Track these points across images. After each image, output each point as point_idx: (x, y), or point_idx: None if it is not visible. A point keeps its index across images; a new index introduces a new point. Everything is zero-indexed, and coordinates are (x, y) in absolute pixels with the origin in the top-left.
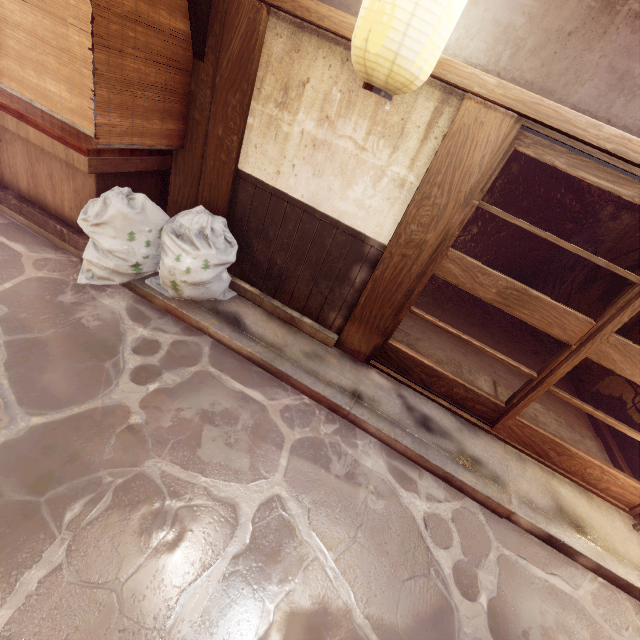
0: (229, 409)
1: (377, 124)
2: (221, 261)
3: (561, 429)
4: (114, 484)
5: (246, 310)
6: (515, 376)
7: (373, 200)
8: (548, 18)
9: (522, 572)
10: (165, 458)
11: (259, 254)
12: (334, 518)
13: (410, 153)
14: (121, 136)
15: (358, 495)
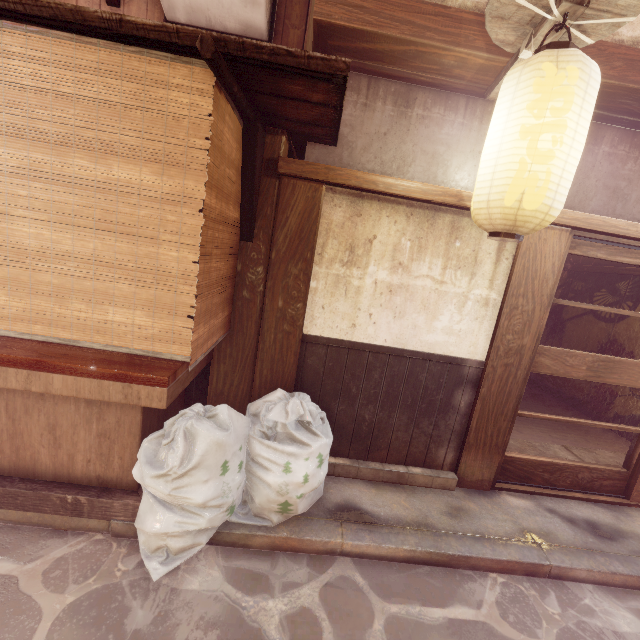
0: None
1: (451, 259)
2: (329, 447)
3: None
4: None
5: (350, 491)
6: (561, 430)
7: (461, 324)
8: None
9: None
10: None
11: (341, 416)
12: None
13: (487, 275)
14: (202, 346)
15: None
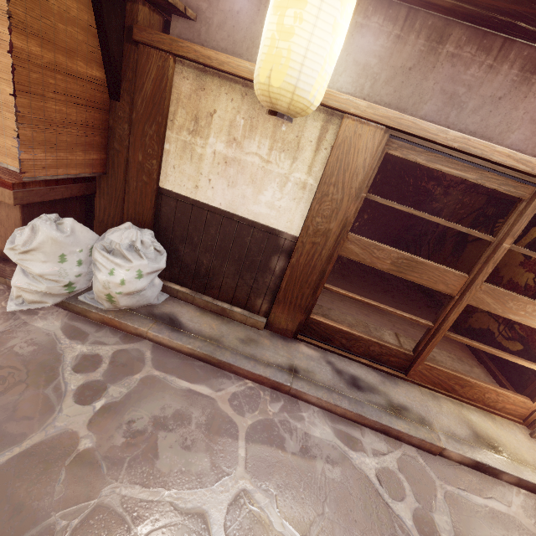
0: (180, 410)
1: (277, 141)
2: (153, 269)
3: (454, 363)
4: (70, 528)
5: (180, 309)
6: (409, 326)
7: (282, 201)
8: (393, 59)
9: (466, 504)
10: (123, 480)
11: (186, 257)
12: (300, 499)
13: (307, 162)
14: (46, 168)
15: (316, 468)
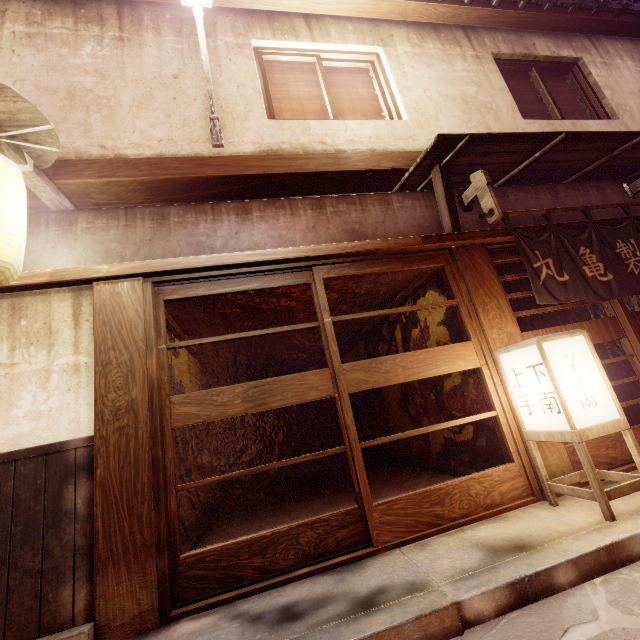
0: None
1: (19, 338)
2: None
3: None
4: None
5: None
6: (376, 497)
7: (51, 401)
8: (131, 239)
9: None
10: None
11: None
12: None
13: (69, 342)
14: None
15: None
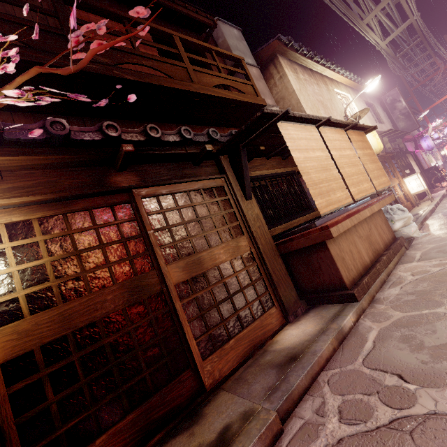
0: None
1: None
2: None
3: None
4: None
5: None
6: None
7: None
8: None
9: None
10: None
11: None
12: None
13: None
14: None
15: None
